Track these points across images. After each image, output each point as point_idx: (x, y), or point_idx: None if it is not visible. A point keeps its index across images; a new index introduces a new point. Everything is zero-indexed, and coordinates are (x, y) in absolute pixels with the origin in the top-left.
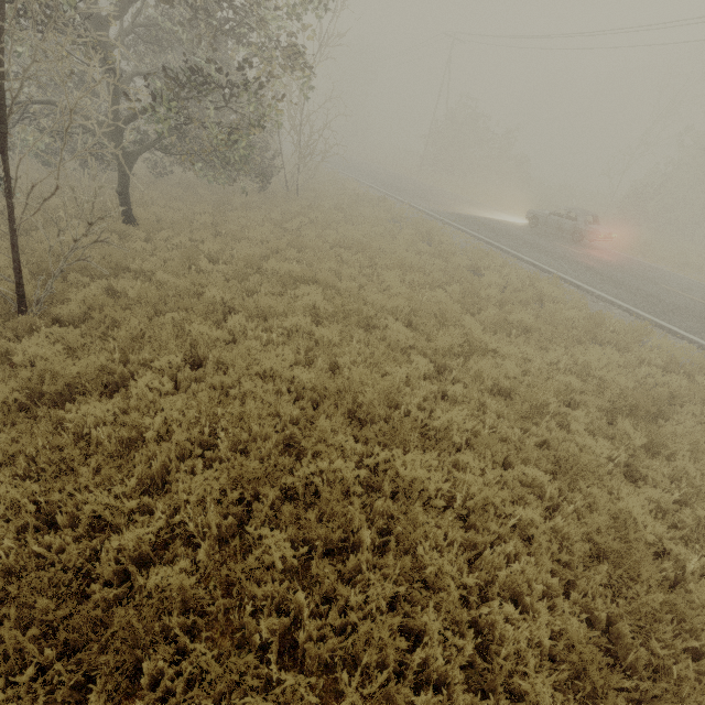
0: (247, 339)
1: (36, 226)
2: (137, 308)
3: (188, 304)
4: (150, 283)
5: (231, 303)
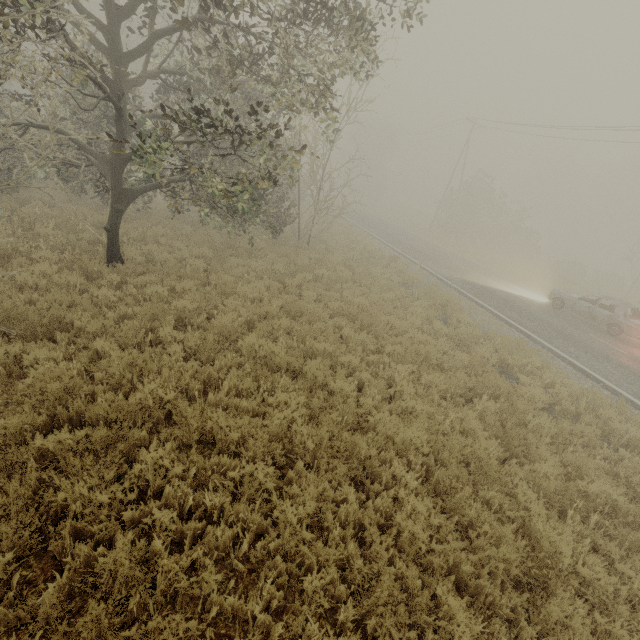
0: (162, 498)
1: (3, 255)
2: (16, 412)
3: (100, 410)
4: (83, 352)
5: (172, 406)
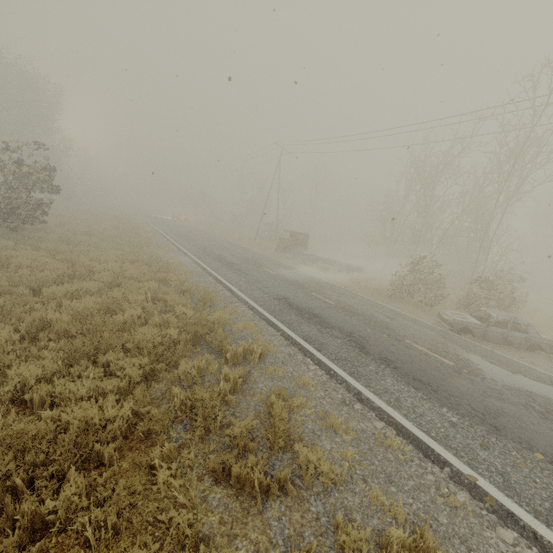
0: None
1: None
2: None
3: None
4: None
5: None
